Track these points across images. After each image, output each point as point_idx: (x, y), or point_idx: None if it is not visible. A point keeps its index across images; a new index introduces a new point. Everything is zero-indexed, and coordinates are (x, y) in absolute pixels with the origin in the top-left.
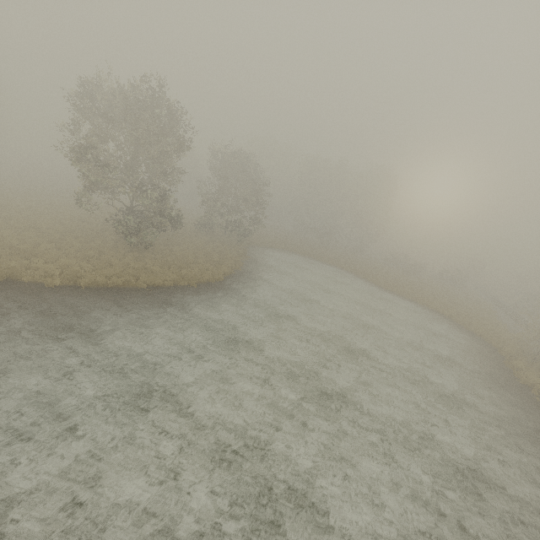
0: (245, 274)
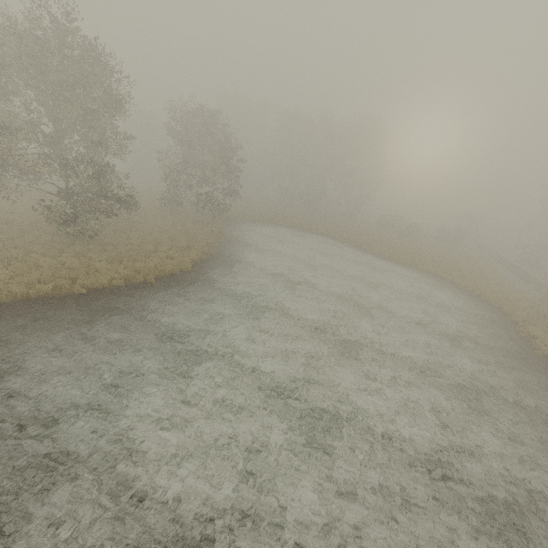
0: (219, 258)
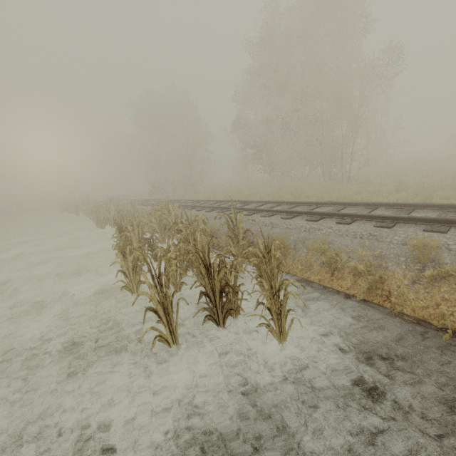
0: None
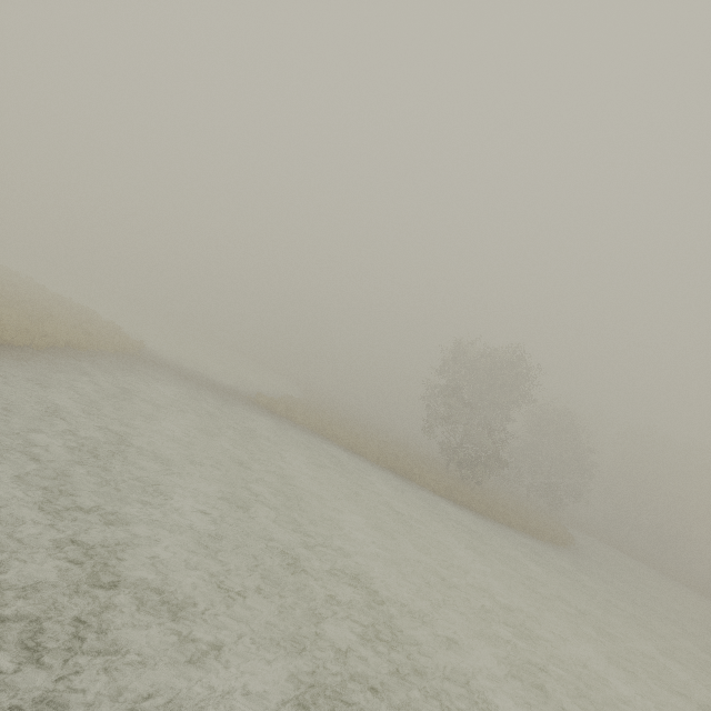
0: (583, 551)
